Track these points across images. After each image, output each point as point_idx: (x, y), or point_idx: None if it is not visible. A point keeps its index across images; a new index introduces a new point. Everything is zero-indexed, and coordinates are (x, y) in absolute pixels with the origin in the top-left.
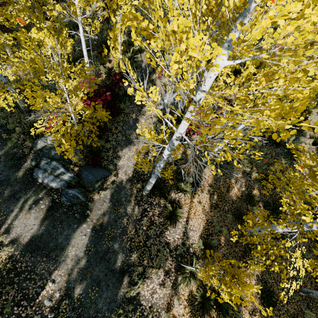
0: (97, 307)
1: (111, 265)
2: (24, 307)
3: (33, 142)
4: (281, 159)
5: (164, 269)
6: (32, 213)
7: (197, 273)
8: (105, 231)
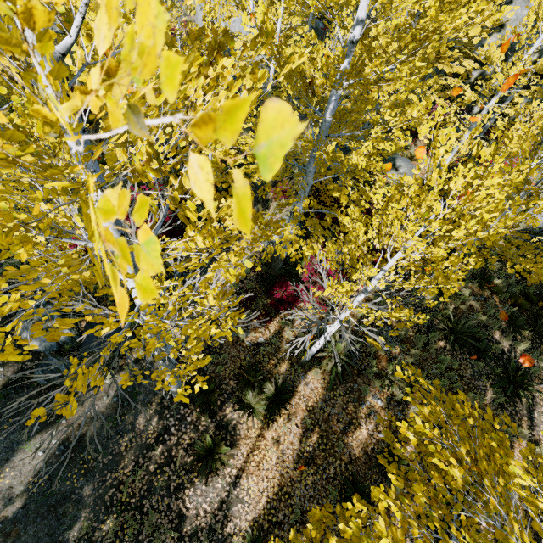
0: None
1: (61, 529)
2: None
3: None
4: (486, 388)
5: None
6: None
7: None
8: (82, 453)
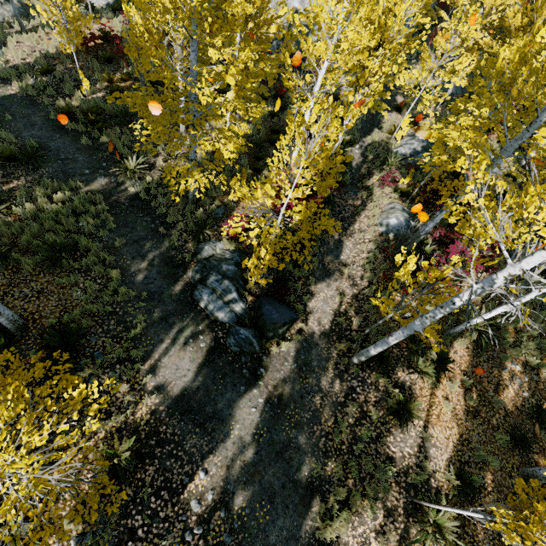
0: (267, 540)
1: (293, 470)
2: (164, 501)
3: (196, 247)
4: None
5: (385, 504)
6: (187, 352)
7: (449, 528)
8: (285, 410)
